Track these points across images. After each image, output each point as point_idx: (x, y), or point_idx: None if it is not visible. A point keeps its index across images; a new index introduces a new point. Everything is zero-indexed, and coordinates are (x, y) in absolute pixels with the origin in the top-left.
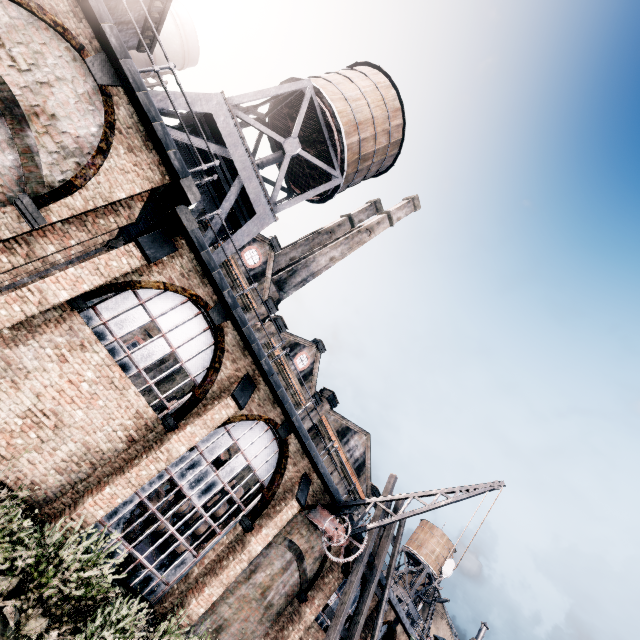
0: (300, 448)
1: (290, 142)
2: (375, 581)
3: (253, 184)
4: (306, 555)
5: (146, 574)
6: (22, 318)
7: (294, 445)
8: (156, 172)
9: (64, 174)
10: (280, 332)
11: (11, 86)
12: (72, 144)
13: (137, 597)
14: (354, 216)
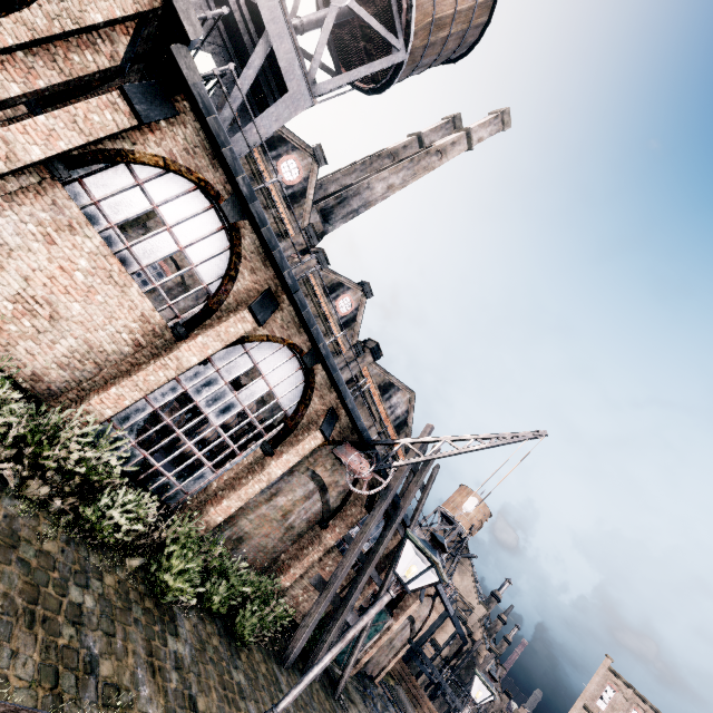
0: (328, 381)
1: None
2: (398, 519)
3: (285, 46)
4: (330, 488)
5: (164, 481)
6: None
7: (321, 377)
8: None
9: None
10: (321, 268)
11: None
12: None
13: (156, 499)
14: (425, 136)
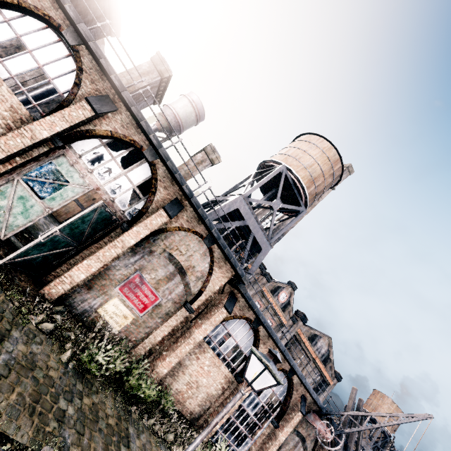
0: (299, 381)
1: (276, 203)
2: None
3: (259, 233)
4: (306, 438)
5: (232, 449)
6: (189, 351)
7: (296, 380)
8: (229, 272)
9: (198, 287)
10: (268, 282)
11: (181, 262)
12: (200, 274)
13: None
14: None
